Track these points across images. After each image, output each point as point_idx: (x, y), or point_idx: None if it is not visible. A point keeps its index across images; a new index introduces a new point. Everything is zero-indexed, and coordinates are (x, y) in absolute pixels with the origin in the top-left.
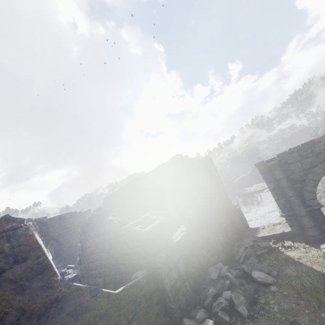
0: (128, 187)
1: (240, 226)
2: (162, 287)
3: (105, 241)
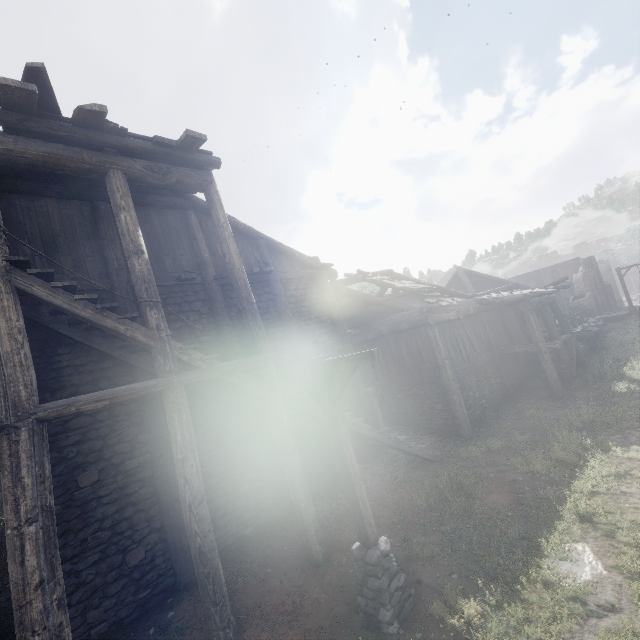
0: (519, 278)
1: (623, 305)
2: (613, 300)
3: (573, 292)
